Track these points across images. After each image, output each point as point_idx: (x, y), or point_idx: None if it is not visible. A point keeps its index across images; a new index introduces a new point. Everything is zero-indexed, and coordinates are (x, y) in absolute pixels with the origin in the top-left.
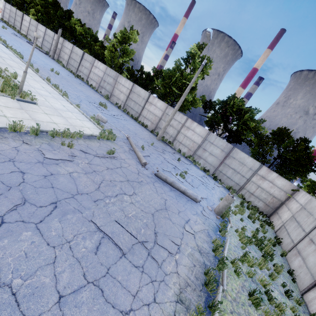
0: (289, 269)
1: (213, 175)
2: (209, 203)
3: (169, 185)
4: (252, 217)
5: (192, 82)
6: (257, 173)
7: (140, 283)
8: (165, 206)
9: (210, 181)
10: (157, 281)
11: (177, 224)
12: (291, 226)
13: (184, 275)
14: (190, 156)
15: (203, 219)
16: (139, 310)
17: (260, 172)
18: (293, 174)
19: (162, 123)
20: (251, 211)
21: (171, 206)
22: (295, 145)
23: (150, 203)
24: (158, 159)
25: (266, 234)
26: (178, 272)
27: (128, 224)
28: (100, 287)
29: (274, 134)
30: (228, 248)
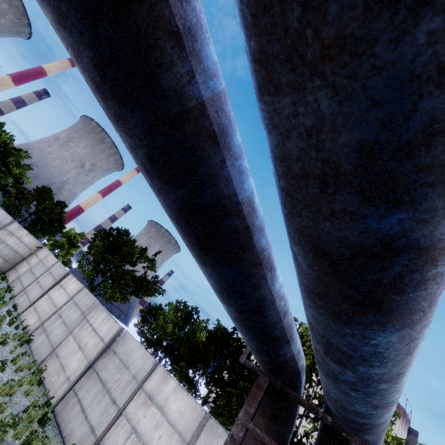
0: (14, 304)
1: None
2: None
3: None
4: None
5: None
6: (7, 228)
7: None
8: None
9: None
10: None
11: None
12: (26, 277)
13: None
14: None
15: None
16: None
17: (10, 227)
18: (43, 233)
19: None
20: None
21: None
22: (53, 208)
23: None
24: None
25: None
26: None
27: None
28: None
29: (38, 192)
30: None
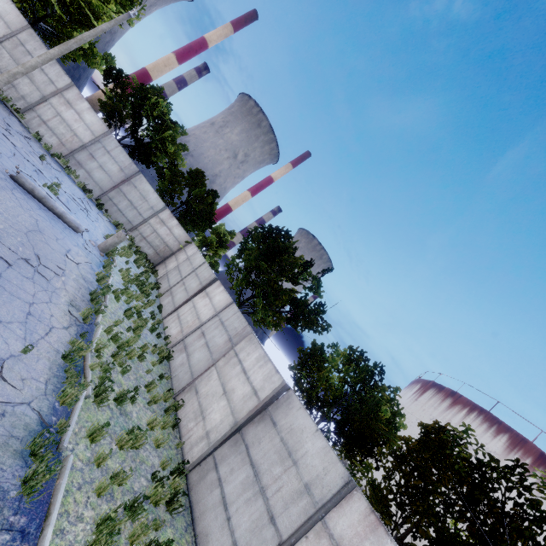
0: (159, 305)
1: (97, 200)
2: (91, 237)
3: (37, 201)
4: (138, 262)
5: (102, 30)
6: (159, 215)
7: (35, 289)
8: (39, 228)
9: (93, 209)
10: (50, 291)
11: (58, 251)
12: (173, 274)
13: (73, 292)
14: (62, 156)
15: (86, 253)
16: (41, 304)
17: (162, 215)
18: (193, 226)
19: (3, 55)
20: (139, 256)
21: (46, 230)
22: (204, 197)
23: (19, 220)
24: (5, 145)
25: (148, 280)
26: (67, 289)
27: (2, 238)
28: (1, 285)
29: (191, 175)
30: (111, 283)
